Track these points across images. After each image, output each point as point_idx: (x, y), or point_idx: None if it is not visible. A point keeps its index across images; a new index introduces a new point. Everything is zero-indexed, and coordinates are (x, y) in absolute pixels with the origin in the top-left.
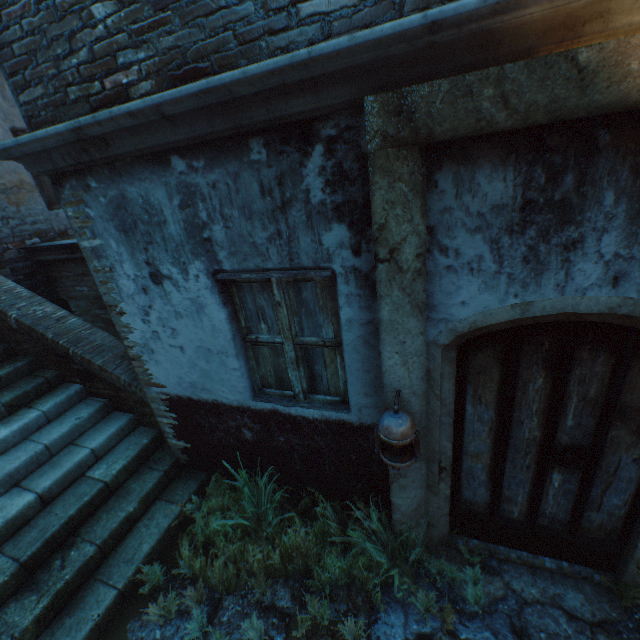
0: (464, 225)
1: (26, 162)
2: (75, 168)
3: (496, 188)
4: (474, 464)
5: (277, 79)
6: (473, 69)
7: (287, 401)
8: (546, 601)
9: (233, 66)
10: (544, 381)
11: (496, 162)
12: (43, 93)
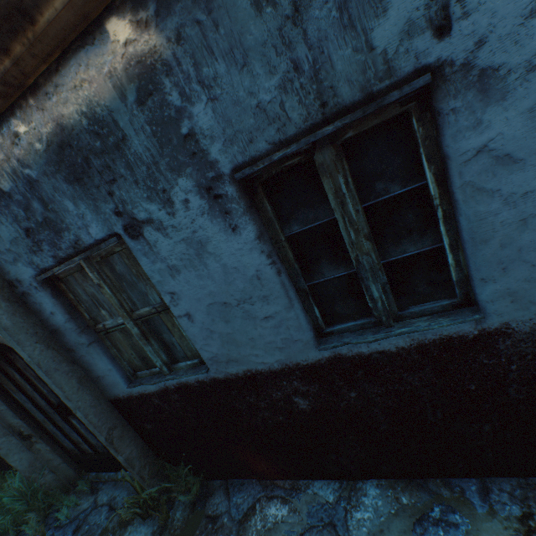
0: None
1: None
2: None
3: None
4: (50, 426)
5: None
6: None
7: None
8: (106, 503)
9: None
10: (18, 373)
11: None
12: None
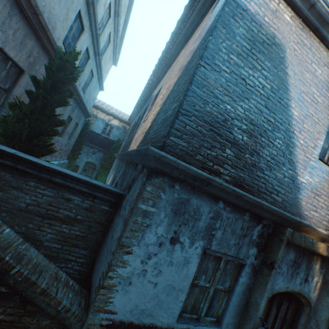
0: (284, 261)
1: (156, 160)
2: (176, 177)
3: (291, 255)
4: None
5: (273, 211)
6: (294, 228)
7: (195, 322)
8: None
9: (253, 193)
10: (275, 310)
11: (293, 249)
12: (185, 146)
